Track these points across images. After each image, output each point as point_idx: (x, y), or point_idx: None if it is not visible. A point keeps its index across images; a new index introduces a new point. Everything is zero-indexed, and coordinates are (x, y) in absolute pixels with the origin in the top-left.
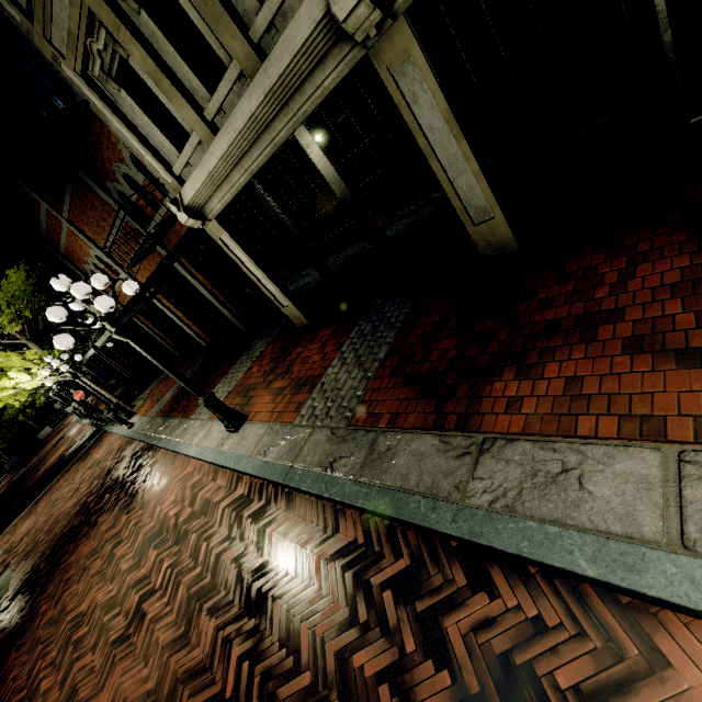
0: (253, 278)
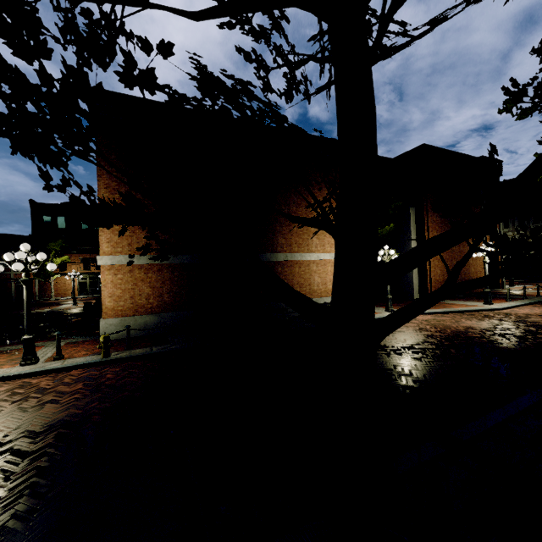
0: None
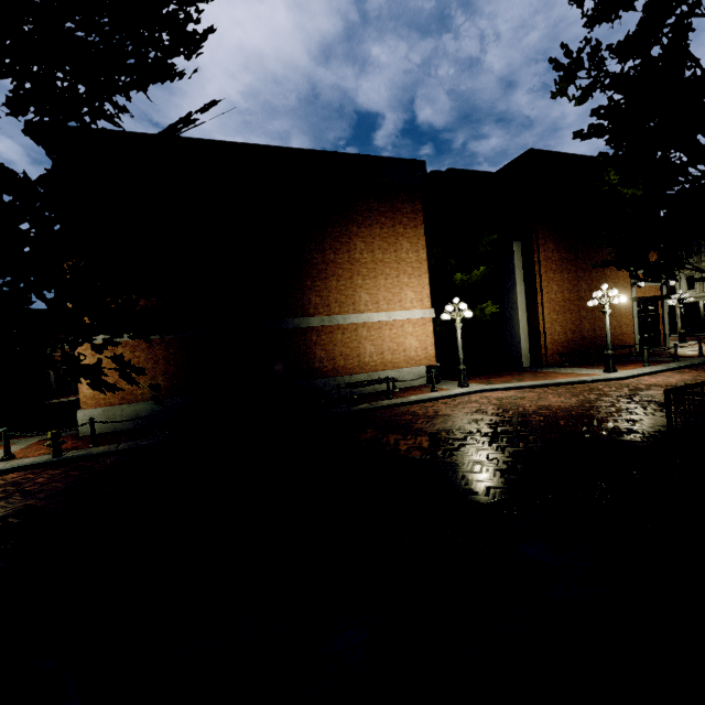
0: (677, 318)
